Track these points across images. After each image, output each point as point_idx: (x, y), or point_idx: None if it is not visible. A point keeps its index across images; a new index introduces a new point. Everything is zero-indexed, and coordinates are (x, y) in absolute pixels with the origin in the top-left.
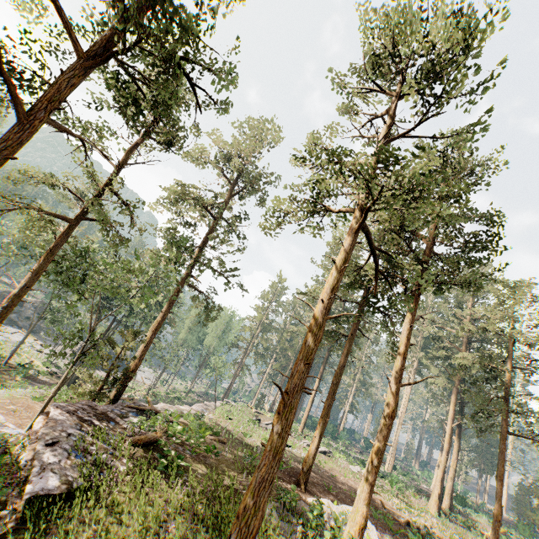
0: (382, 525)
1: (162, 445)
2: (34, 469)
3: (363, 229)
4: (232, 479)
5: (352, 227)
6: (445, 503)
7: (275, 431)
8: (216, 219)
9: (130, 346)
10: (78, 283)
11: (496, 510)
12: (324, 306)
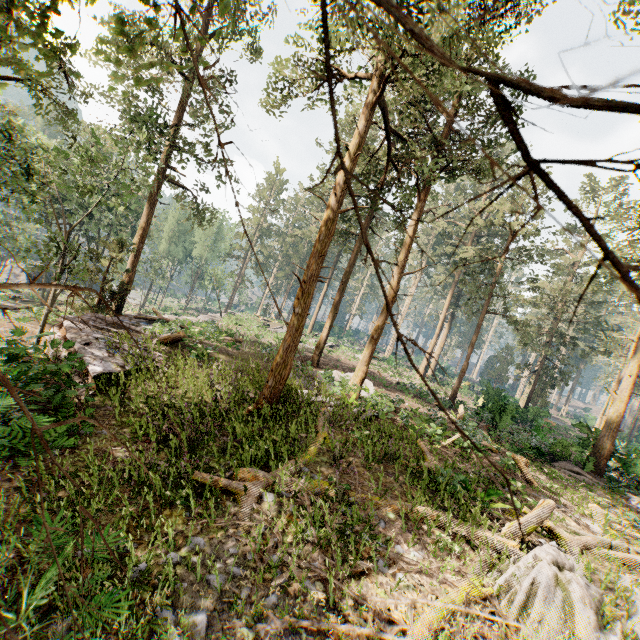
0: (378, 384)
1: (187, 342)
2: (85, 360)
3: (382, 106)
4: (256, 362)
5: (370, 104)
6: (430, 372)
7: (297, 313)
8: (188, 79)
9: (118, 257)
10: (26, 180)
11: (464, 366)
12: (338, 201)
